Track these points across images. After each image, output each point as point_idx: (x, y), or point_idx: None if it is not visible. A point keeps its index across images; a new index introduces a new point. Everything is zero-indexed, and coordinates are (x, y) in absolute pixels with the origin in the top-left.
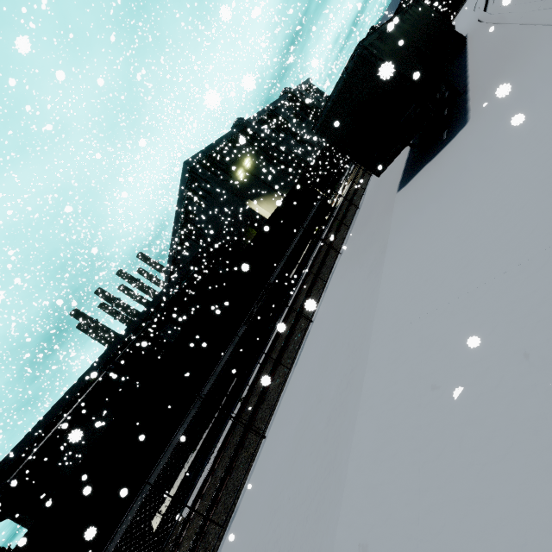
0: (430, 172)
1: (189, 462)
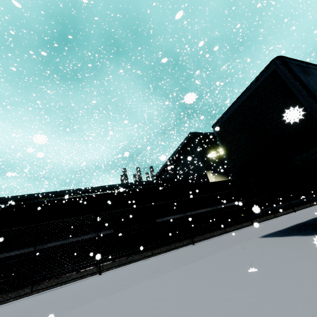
0: (293, 247)
1: None
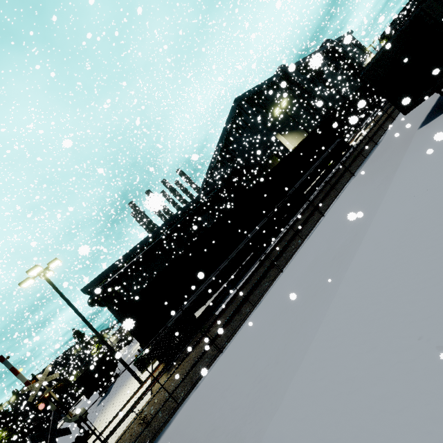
0: None
1: (212, 298)
